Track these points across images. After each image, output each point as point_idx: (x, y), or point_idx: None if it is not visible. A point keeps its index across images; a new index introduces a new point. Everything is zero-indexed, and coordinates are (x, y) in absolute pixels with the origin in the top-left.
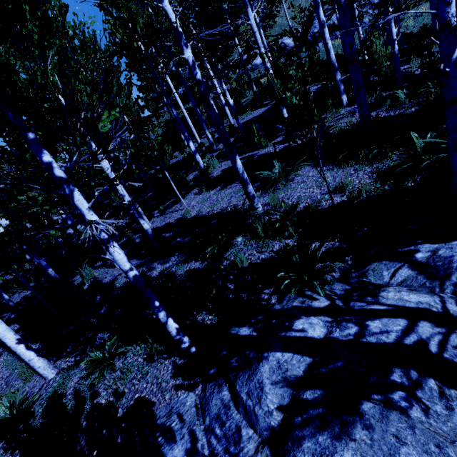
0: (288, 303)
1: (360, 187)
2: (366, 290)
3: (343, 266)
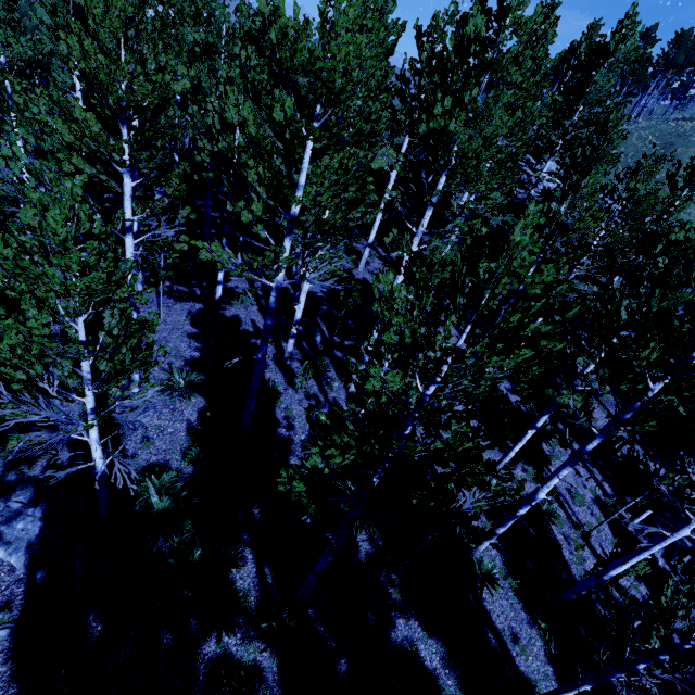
0: (0, 457)
1: (146, 457)
2: (4, 492)
3: (38, 475)
